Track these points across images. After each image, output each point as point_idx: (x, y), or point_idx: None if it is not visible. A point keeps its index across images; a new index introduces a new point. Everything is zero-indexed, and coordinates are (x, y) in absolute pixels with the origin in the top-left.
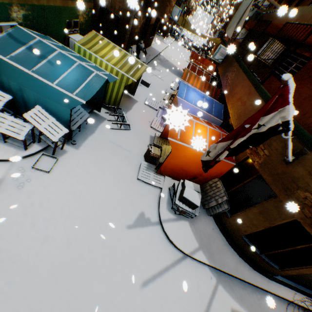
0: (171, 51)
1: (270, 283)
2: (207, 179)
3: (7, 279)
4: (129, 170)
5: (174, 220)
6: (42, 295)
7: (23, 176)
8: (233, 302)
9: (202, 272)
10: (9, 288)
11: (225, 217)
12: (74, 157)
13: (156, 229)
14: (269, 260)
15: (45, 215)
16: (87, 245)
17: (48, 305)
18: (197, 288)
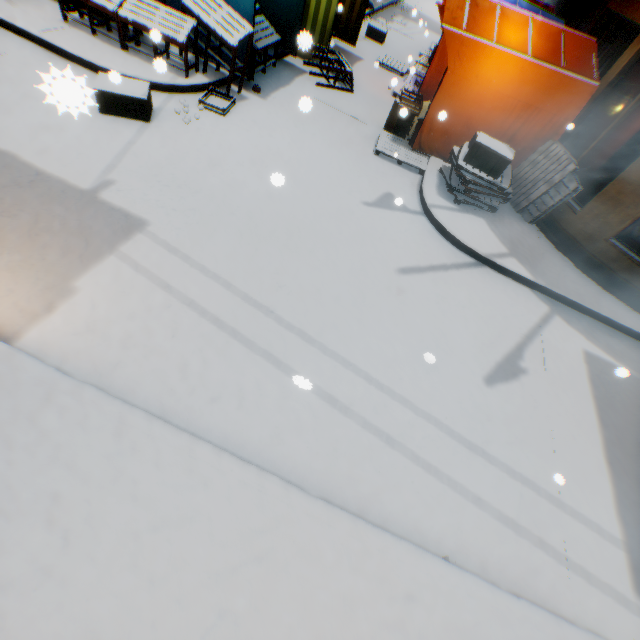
0: (426, 1)
1: None
2: (524, 152)
3: (187, 206)
4: (359, 142)
5: (454, 210)
6: (239, 235)
7: (187, 110)
8: (587, 345)
9: (516, 292)
10: (193, 215)
11: (568, 214)
12: (260, 107)
13: (417, 219)
14: None
15: (227, 158)
16: (299, 206)
17: (251, 246)
18: (508, 307)
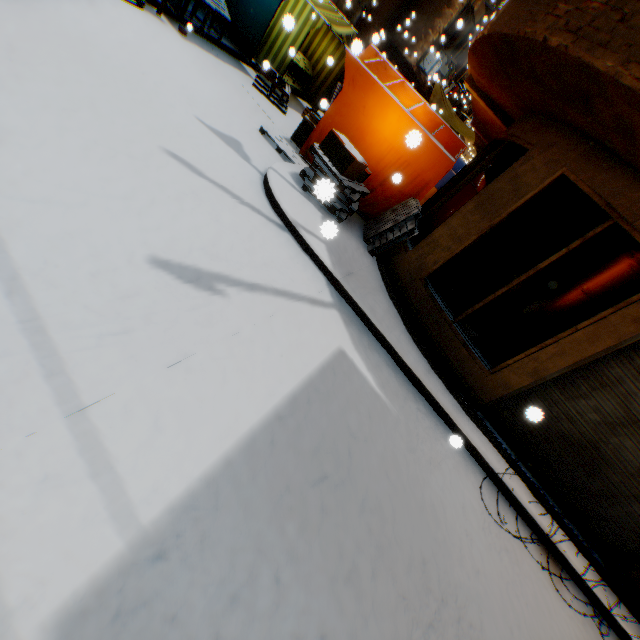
0: None
1: (460, 413)
2: (392, 201)
3: None
4: (253, 118)
5: (295, 189)
6: None
7: None
8: (351, 350)
9: (306, 268)
10: None
11: (403, 253)
12: (171, 34)
13: (251, 170)
14: (473, 344)
15: None
16: (108, 54)
17: None
18: (281, 265)
